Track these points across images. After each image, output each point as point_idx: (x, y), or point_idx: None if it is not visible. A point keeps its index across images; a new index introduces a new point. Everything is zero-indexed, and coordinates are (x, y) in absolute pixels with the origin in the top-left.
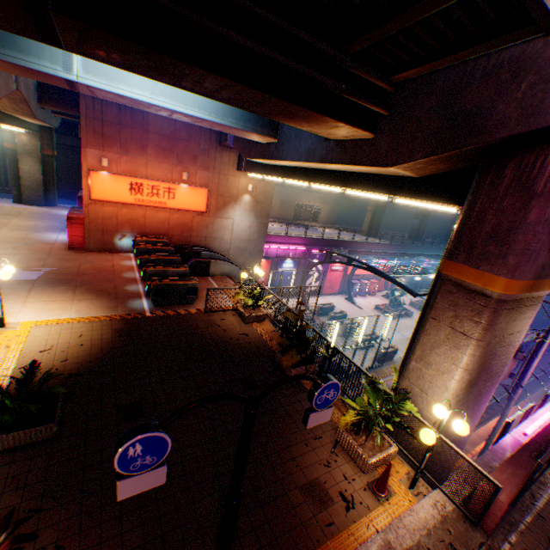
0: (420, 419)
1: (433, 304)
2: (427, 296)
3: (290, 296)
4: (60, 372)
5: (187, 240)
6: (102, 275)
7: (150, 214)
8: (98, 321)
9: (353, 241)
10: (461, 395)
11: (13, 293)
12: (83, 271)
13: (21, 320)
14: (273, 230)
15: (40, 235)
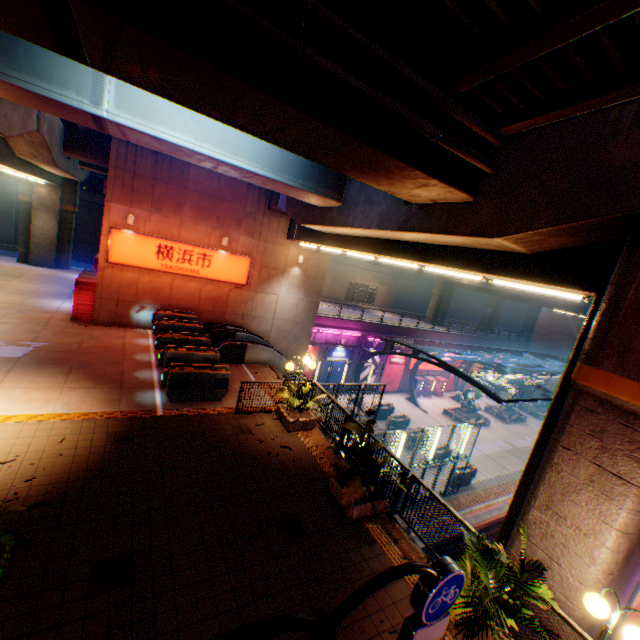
0: (558, 612)
1: (565, 427)
2: (547, 412)
3: (346, 396)
4: (12, 506)
5: (220, 317)
6: (108, 355)
7: (179, 283)
8: (90, 420)
9: (417, 328)
10: (615, 572)
11: None
12: (84, 350)
13: None
14: (322, 311)
15: (40, 302)
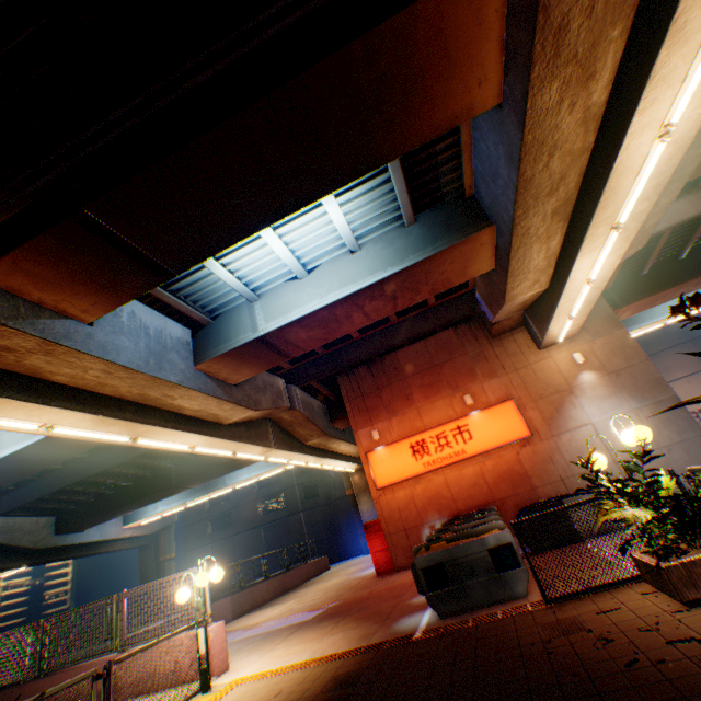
0: None
1: None
2: None
3: None
4: None
5: (529, 497)
6: (390, 592)
7: (451, 477)
8: (323, 663)
9: None
10: None
11: (270, 640)
12: (370, 594)
13: (236, 677)
14: None
15: (360, 572)
